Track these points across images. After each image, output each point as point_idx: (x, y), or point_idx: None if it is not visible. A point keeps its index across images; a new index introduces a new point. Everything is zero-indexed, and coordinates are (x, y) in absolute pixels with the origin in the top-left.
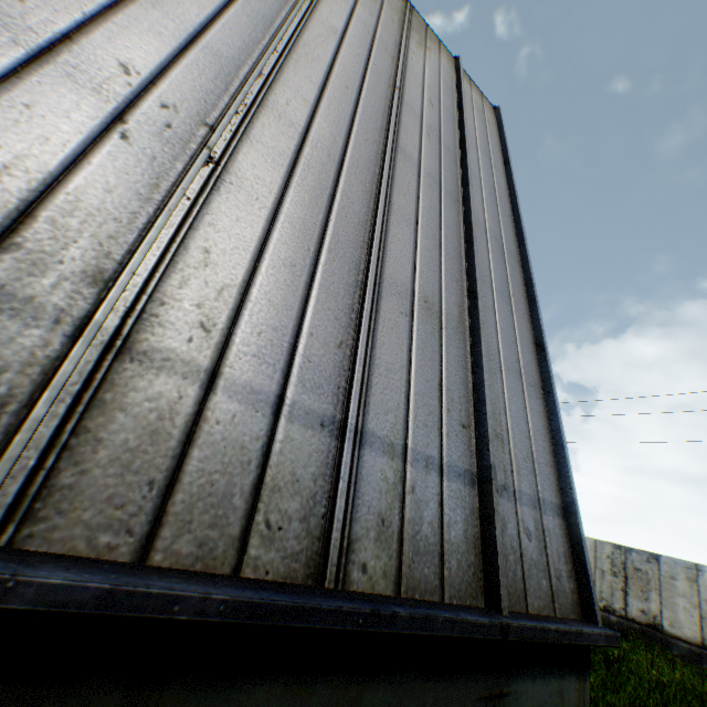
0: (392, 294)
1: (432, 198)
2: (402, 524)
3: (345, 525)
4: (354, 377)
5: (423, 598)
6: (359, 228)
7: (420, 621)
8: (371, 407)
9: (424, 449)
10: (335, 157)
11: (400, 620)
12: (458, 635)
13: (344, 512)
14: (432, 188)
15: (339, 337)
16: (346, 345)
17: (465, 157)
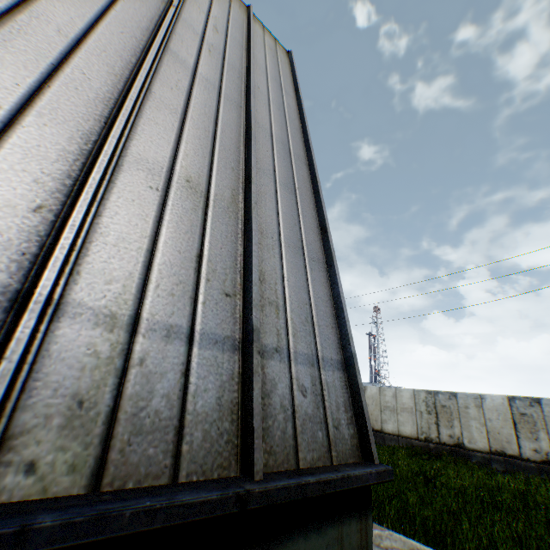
0: (139, 168)
1: (208, 98)
2: (117, 402)
3: (0, 417)
4: (57, 243)
5: (142, 485)
6: (96, 102)
7: (85, 525)
8: (83, 275)
9: (167, 318)
10: (69, 34)
11: (40, 534)
12: (164, 525)
13: (2, 400)
14: (209, 91)
15: (38, 200)
16: (49, 209)
17: (250, 75)
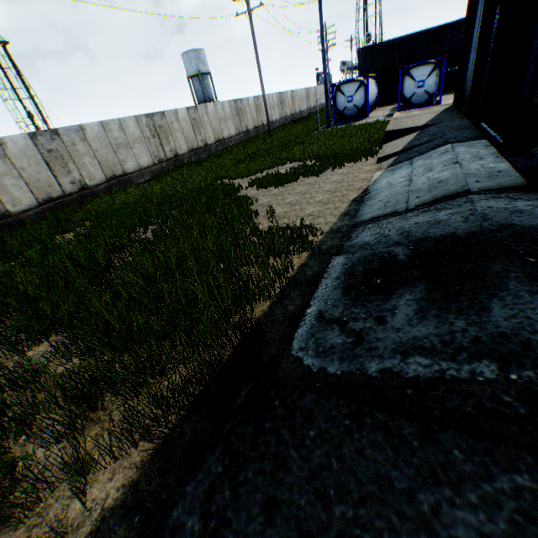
0: None
1: None
2: None
3: None
4: None
5: None
6: None
7: None
8: None
9: None
10: None
11: None
12: None
13: None
14: None
15: None
16: None
17: None
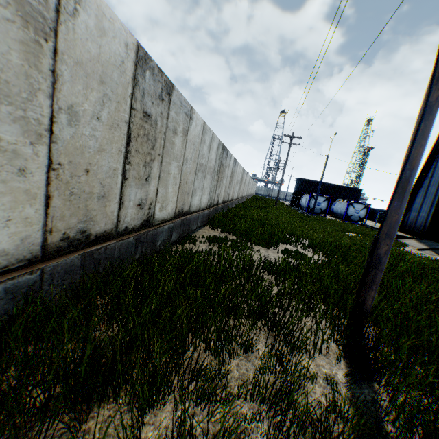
0: None
1: None
2: None
3: None
4: None
5: None
6: None
7: None
8: None
9: None
10: None
11: None
12: None
13: None
14: None
15: None
16: None
17: None
